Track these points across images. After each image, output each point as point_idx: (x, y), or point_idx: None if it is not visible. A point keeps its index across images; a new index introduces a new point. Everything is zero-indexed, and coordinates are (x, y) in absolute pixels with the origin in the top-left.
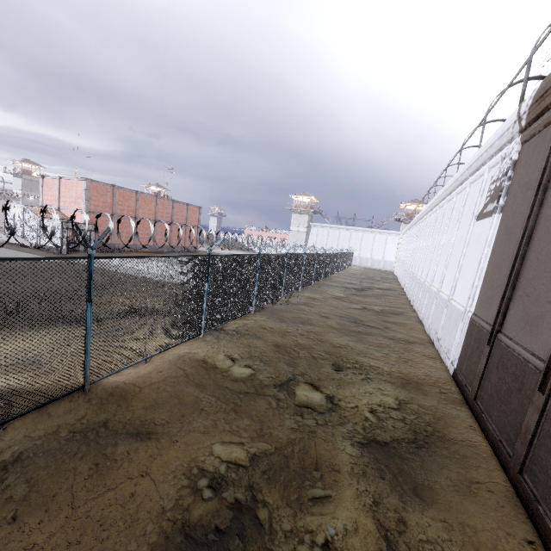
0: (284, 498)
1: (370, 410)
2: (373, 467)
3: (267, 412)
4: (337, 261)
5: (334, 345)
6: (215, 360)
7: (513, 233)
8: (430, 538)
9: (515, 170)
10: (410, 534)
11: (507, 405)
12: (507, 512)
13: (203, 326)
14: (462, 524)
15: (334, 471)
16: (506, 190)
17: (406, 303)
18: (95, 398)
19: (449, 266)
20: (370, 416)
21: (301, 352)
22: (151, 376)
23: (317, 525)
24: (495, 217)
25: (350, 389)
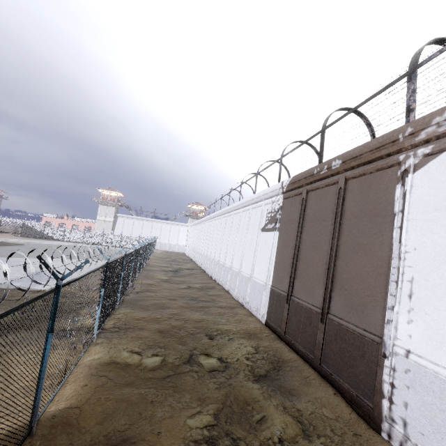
0: (244, 431)
1: (246, 358)
2: (271, 390)
3: (195, 384)
4: (150, 248)
5: (196, 321)
6: (123, 358)
7: (288, 244)
8: (311, 411)
9: (282, 211)
10: (305, 413)
11: (305, 333)
12: (323, 385)
13: (97, 330)
14: (316, 398)
15: (257, 401)
16: (279, 220)
17: (210, 278)
18: (36, 438)
19: (246, 256)
20: (248, 362)
21: (181, 332)
22: (80, 393)
23: (270, 434)
24: (276, 233)
25: (227, 349)
